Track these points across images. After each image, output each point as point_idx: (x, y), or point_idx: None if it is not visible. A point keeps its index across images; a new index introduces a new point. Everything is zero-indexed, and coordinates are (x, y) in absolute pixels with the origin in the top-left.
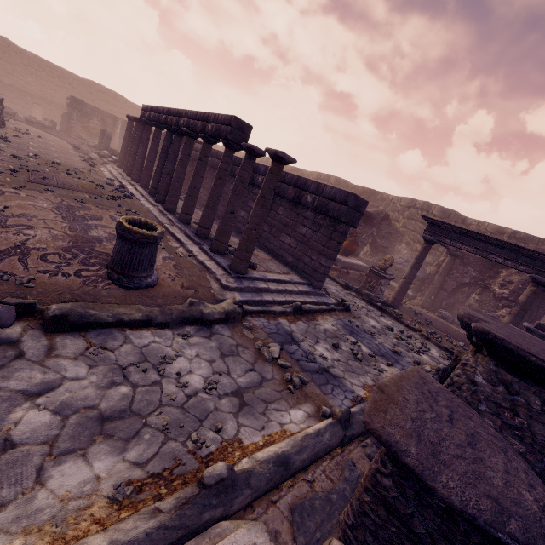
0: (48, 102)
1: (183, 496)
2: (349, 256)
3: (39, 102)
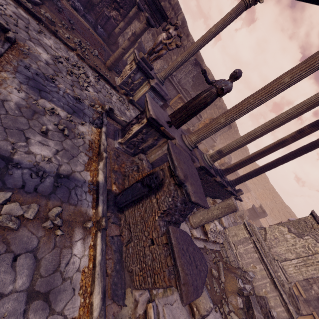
0: None
1: None
2: None
3: None
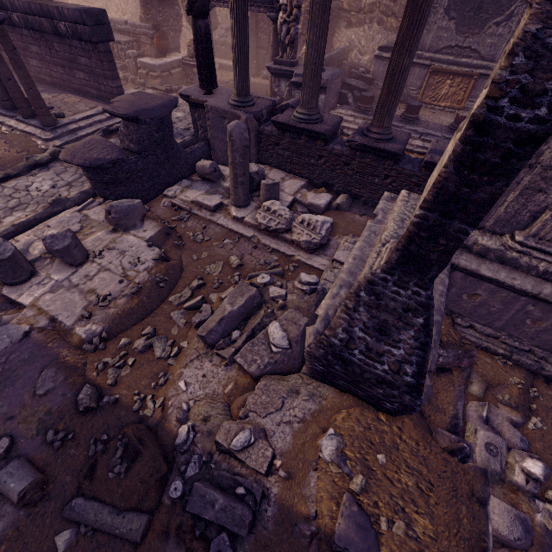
0: None
1: (45, 208)
2: (170, 54)
3: None
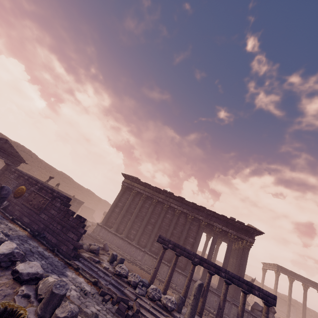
0: (85, 207)
1: None
2: None
3: (82, 207)
